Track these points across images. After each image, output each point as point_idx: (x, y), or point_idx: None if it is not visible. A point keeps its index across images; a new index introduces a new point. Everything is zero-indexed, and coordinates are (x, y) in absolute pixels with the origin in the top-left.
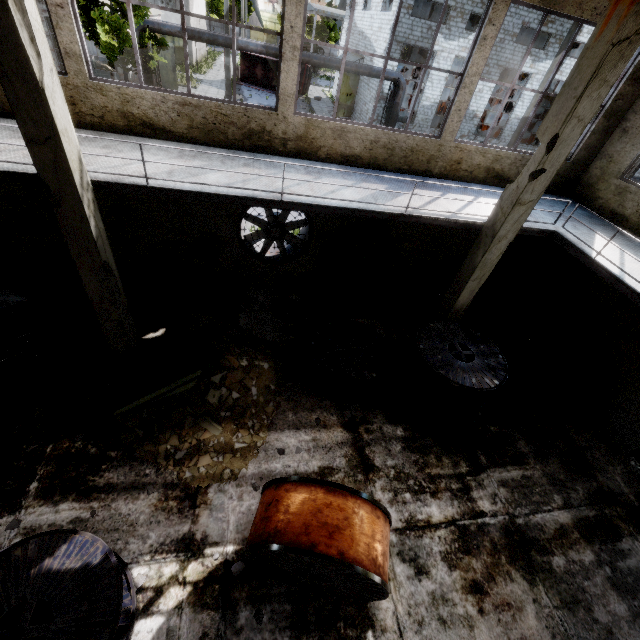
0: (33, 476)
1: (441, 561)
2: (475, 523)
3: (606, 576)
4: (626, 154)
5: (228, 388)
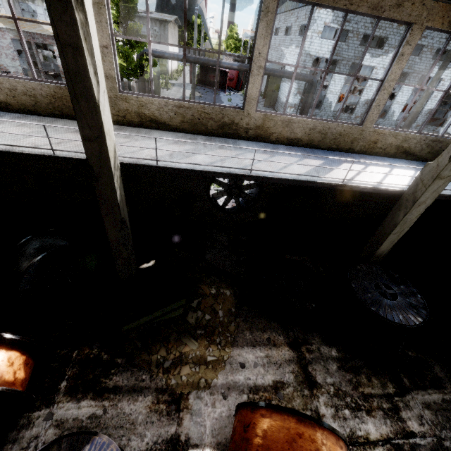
0: (63, 376)
1: None
2: (407, 443)
3: None
4: None
5: (202, 311)
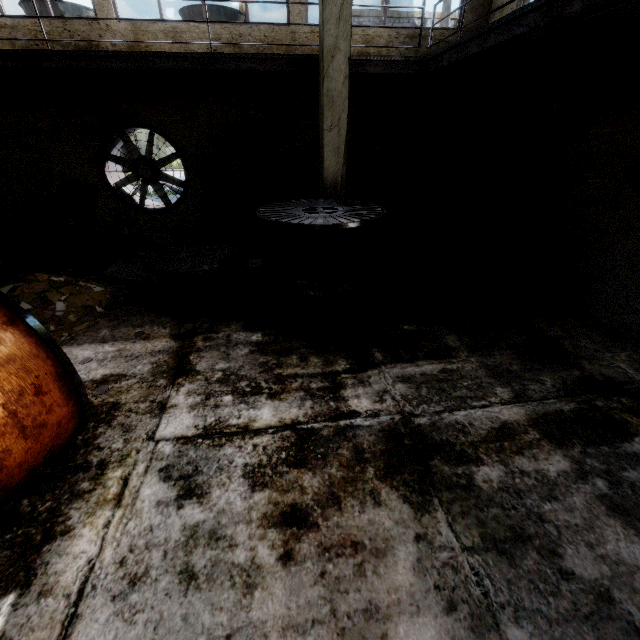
0: None
1: (240, 478)
2: (333, 426)
3: (597, 494)
4: None
5: (16, 298)
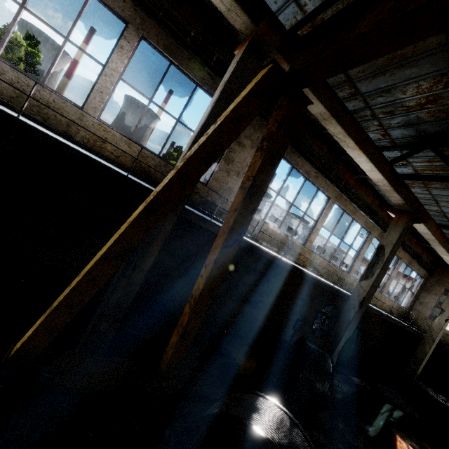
0: None
1: None
2: None
3: None
4: (425, 311)
5: None
